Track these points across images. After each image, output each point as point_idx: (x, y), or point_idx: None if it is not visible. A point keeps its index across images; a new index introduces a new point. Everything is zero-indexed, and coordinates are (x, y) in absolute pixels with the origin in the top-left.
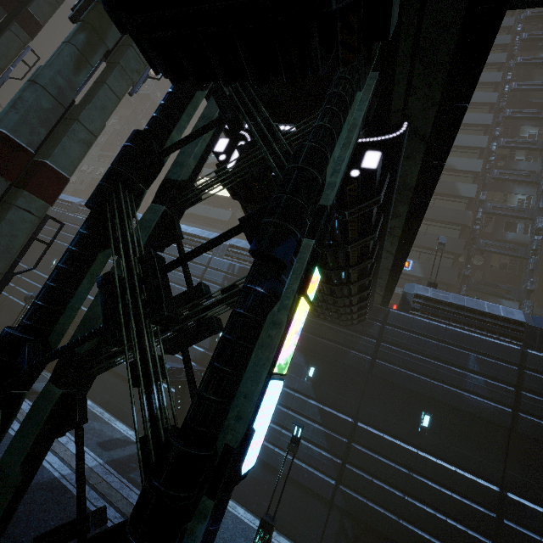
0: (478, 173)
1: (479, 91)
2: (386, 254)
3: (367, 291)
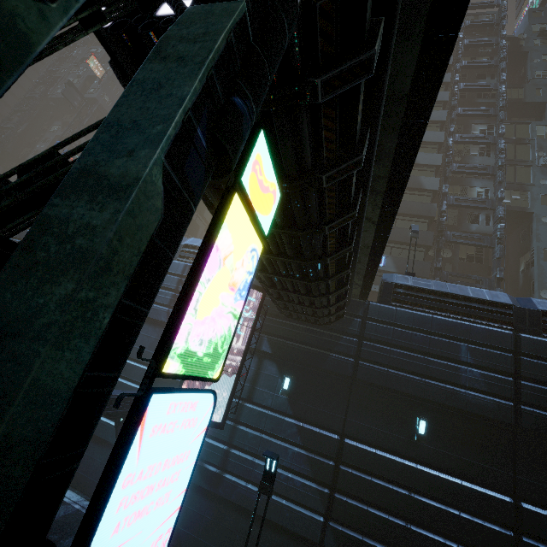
0: (438, 167)
1: None
2: (366, 225)
3: (348, 270)
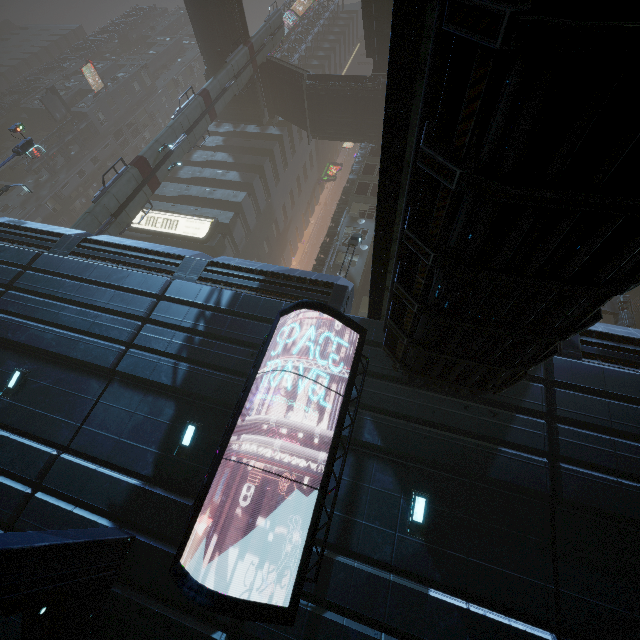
0: None
1: None
2: None
3: None
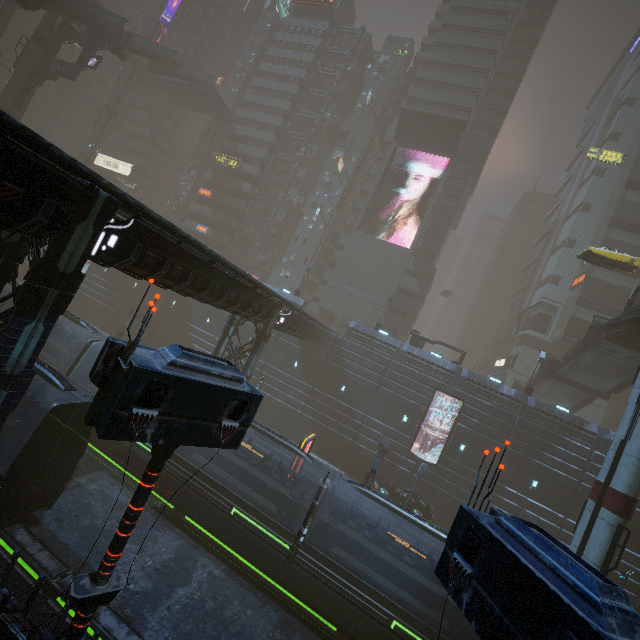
0: (256, 176)
1: (277, 115)
2: None
3: None
